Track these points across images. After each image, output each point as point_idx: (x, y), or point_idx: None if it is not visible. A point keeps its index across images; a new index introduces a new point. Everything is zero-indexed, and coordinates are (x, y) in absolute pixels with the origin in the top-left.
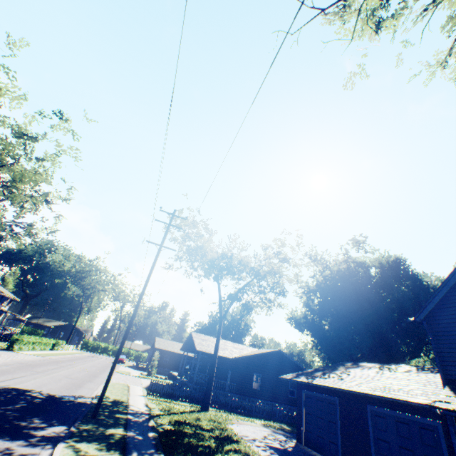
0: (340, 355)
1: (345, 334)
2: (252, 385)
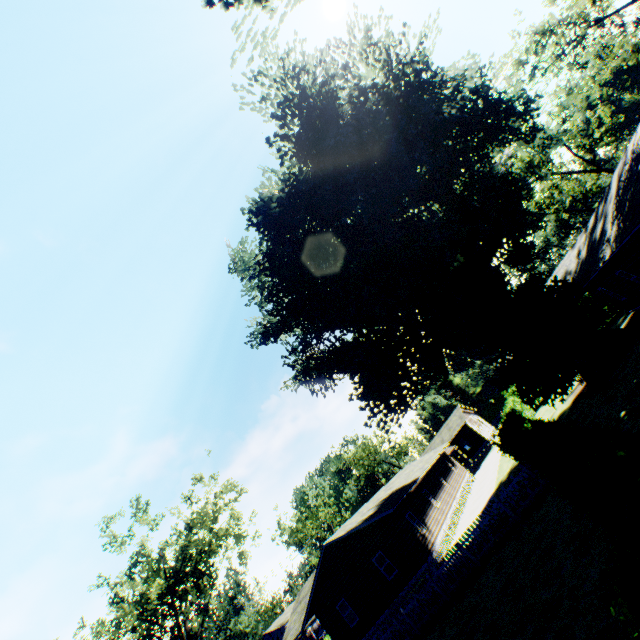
0: (410, 388)
1: (397, 336)
2: (348, 624)
